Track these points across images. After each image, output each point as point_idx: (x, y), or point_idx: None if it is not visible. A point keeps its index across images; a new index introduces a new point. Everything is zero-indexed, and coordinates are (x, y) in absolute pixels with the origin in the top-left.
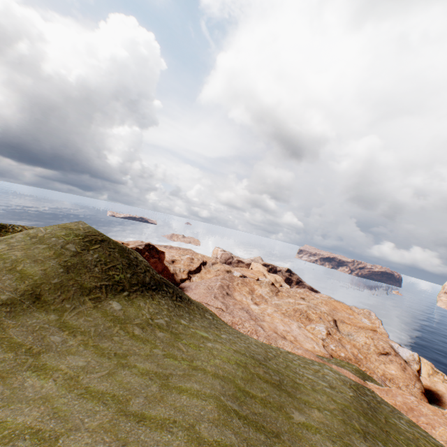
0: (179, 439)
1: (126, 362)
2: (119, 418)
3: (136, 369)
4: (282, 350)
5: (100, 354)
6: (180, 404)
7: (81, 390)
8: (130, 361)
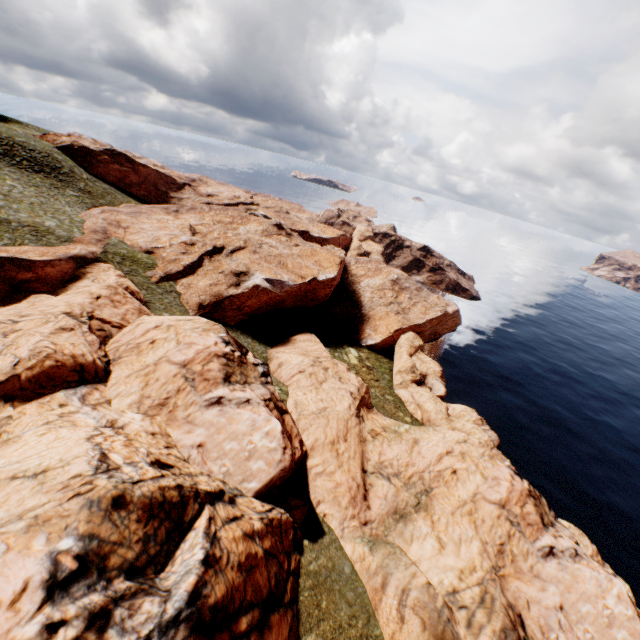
0: None
1: None
2: None
3: None
4: (72, 218)
5: None
6: None
7: None
8: None
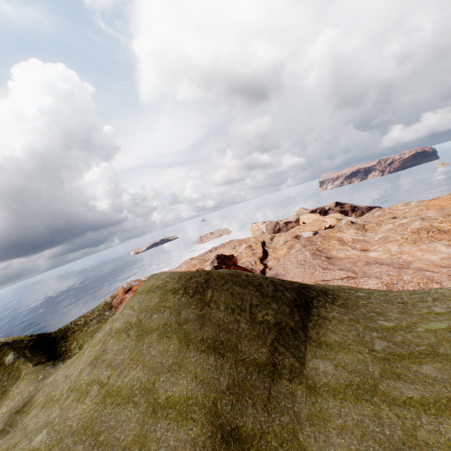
0: None
1: None
2: None
3: None
4: None
5: None
6: None
7: None
8: None
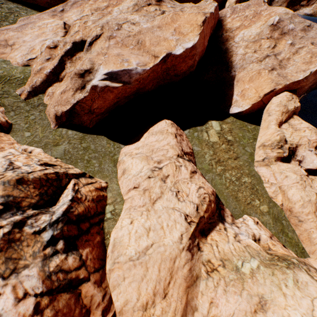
0: None
1: None
2: None
3: None
4: None
5: None
6: None
7: None
8: None
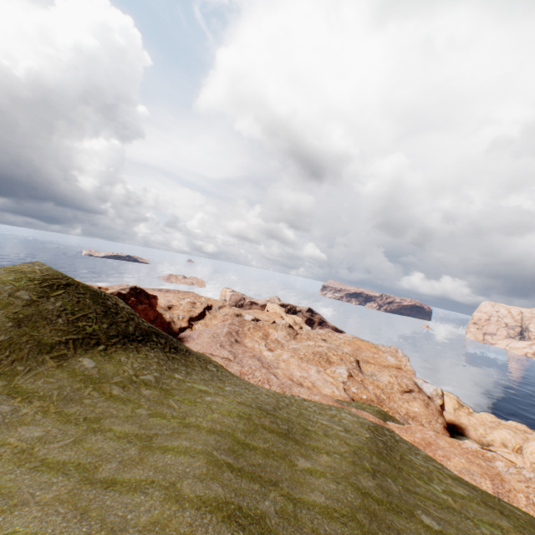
0: (154, 499)
1: (99, 427)
2: (81, 487)
3: (111, 434)
4: (297, 398)
5: (65, 421)
6: (163, 464)
7: (35, 463)
8: (105, 425)
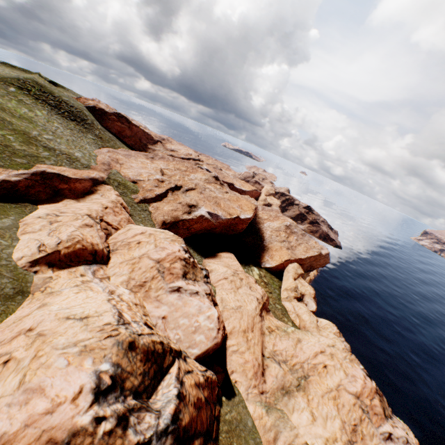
0: None
1: None
2: None
3: None
4: (90, 152)
5: None
6: None
7: None
8: None
